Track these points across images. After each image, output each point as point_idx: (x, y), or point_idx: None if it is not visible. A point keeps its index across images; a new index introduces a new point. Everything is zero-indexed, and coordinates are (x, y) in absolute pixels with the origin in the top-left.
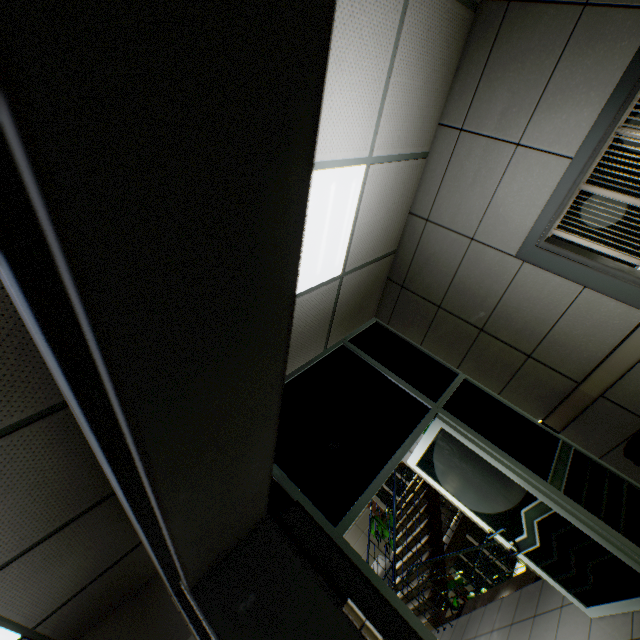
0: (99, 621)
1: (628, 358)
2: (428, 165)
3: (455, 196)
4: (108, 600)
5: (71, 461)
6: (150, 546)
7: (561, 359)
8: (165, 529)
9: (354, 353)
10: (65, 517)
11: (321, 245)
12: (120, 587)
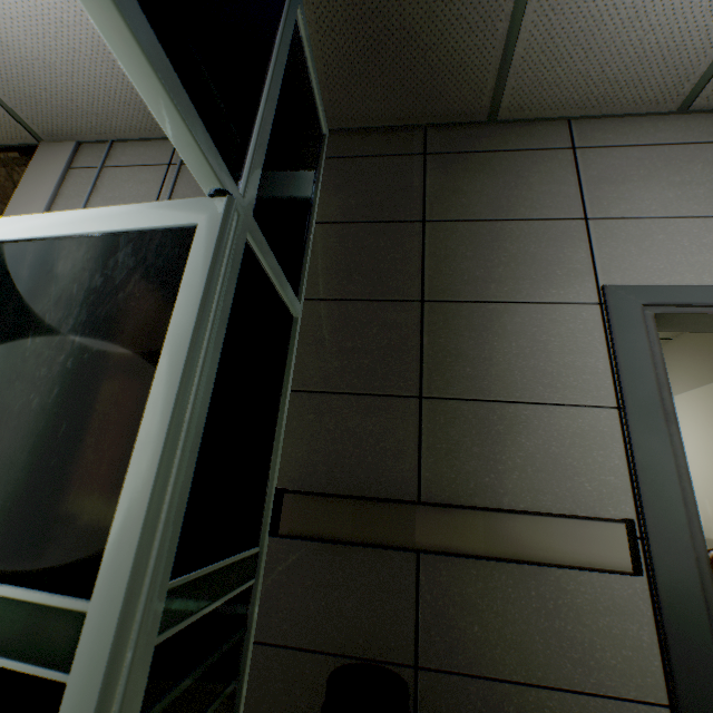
0: None
1: (543, 545)
2: (662, 120)
3: (639, 171)
4: None
5: None
6: None
7: (452, 449)
8: None
9: (283, 7)
10: None
11: None
12: None
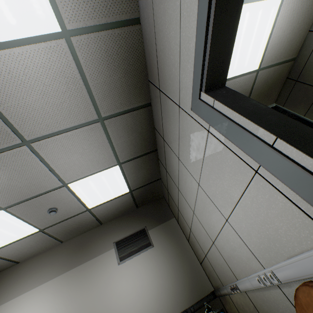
0: (146, 204)
1: None
2: None
3: None
4: (149, 197)
5: (149, 129)
6: (203, 55)
7: None
8: (210, 40)
9: None
10: (144, 151)
11: (249, 49)
12: (153, 194)
